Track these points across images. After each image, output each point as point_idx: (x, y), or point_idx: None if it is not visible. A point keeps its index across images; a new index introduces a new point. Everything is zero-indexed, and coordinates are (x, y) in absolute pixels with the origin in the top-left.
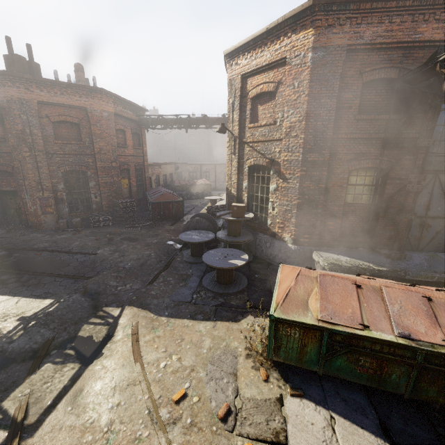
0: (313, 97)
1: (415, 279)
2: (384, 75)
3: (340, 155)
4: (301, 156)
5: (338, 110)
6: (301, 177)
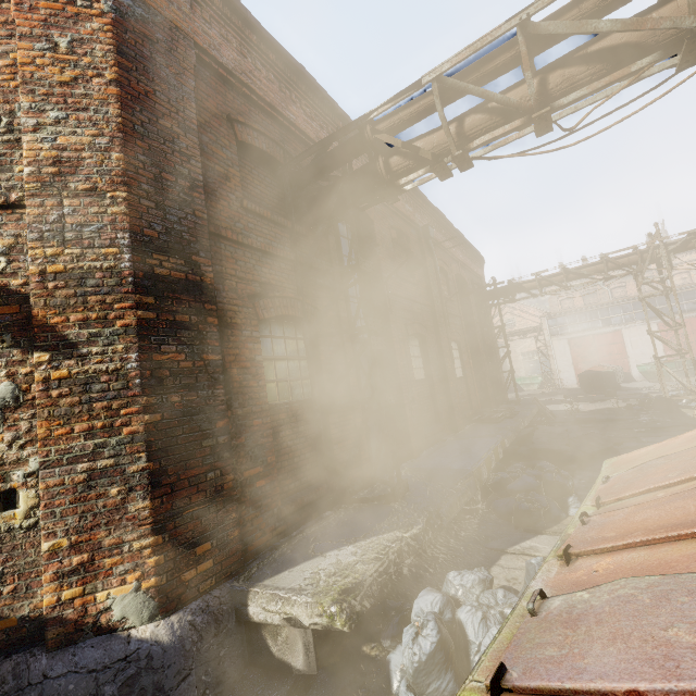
0: (137, 100)
1: (451, 519)
2: (267, 148)
3: (232, 280)
4: (128, 258)
5: (205, 170)
6: (142, 329)
